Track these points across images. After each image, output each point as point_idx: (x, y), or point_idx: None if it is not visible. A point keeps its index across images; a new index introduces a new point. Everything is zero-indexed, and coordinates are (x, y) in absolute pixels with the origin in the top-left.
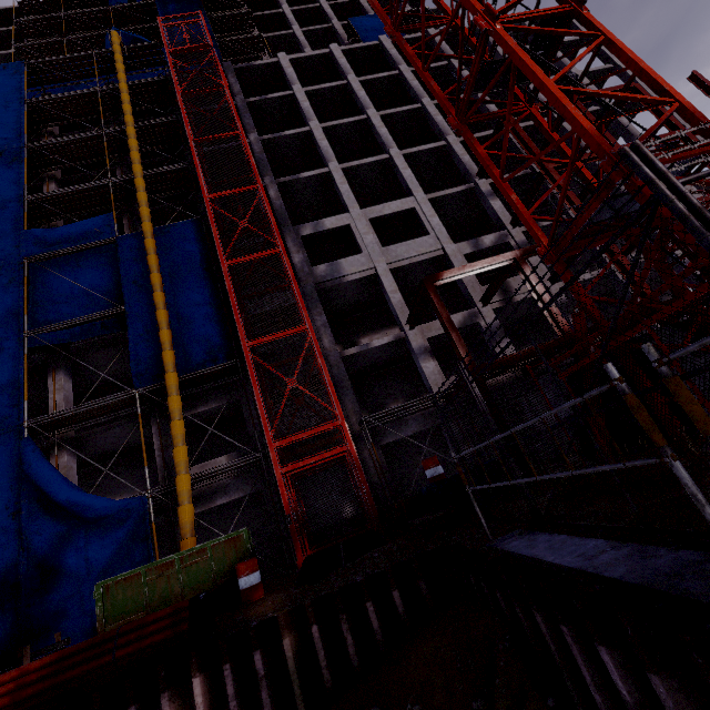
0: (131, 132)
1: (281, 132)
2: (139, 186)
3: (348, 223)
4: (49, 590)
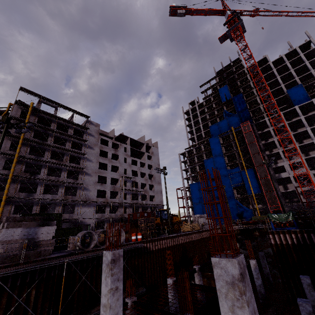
0: (240, 151)
1: (267, 141)
2: (243, 163)
3: (283, 165)
4: (242, 216)
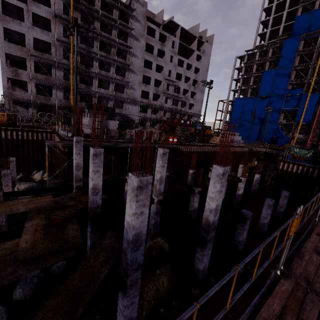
0: (317, 67)
1: None
2: (312, 84)
3: None
4: (276, 141)
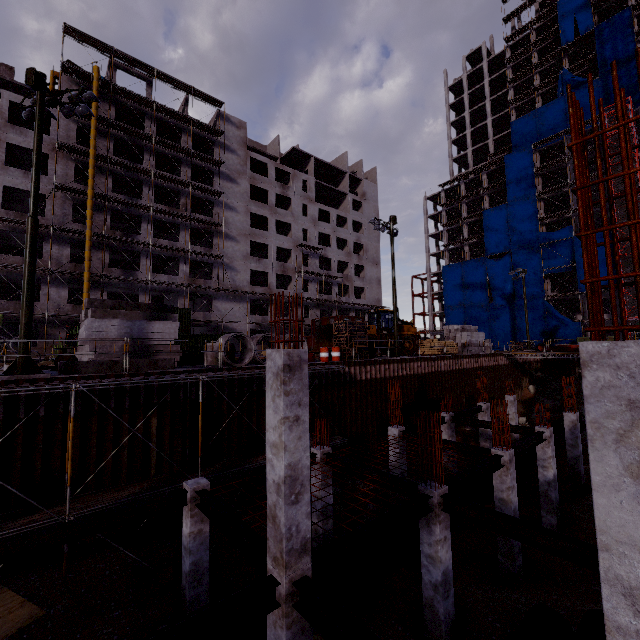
0: None
1: None
2: None
3: None
4: (554, 335)
